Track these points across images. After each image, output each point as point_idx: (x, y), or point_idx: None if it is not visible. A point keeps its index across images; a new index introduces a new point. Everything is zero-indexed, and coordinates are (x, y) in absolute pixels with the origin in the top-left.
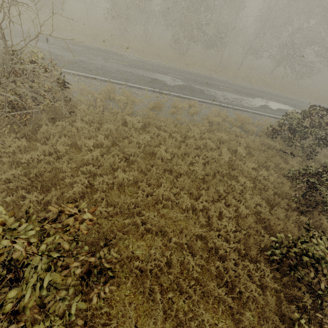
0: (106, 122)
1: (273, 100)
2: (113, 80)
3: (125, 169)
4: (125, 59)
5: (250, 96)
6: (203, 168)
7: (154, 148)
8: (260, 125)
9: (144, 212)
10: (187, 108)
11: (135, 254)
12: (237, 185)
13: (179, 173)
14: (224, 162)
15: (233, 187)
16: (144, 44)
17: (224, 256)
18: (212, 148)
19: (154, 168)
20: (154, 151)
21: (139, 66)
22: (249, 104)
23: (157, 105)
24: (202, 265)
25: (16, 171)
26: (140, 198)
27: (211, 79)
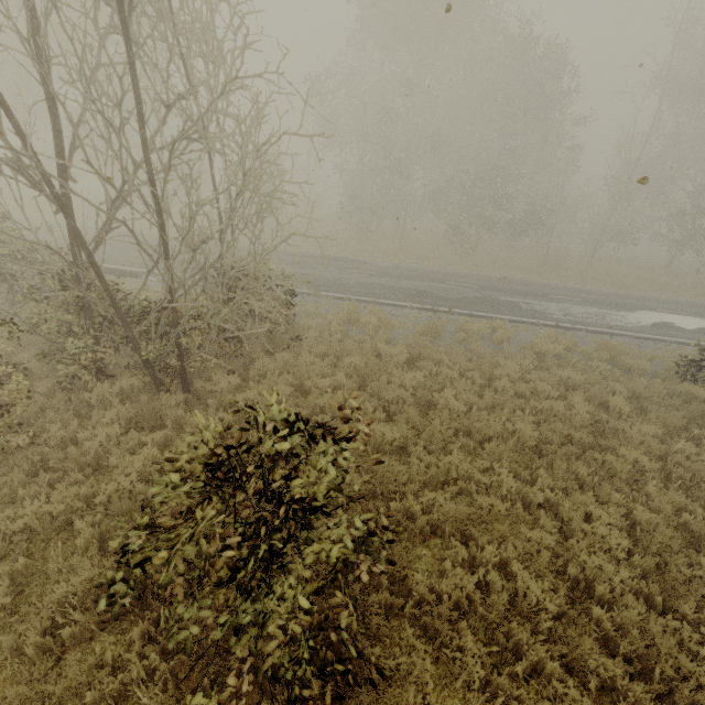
0: (347, 355)
1: (683, 313)
2: (353, 296)
3: (384, 425)
4: (370, 266)
5: (624, 308)
6: (534, 430)
7: (433, 394)
8: (659, 359)
9: (426, 490)
10: (488, 331)
11: (413, 569)
12: (617, 463)
13: (485, 439)
14: (581, 425)
15: (610, 468)
16: (398, 244)
17: (610, 603)
18: (551, 399)
19: (436, 422)
20: (431, 400)
21: (393, 274)
22: (624, 322)
23: (431, 328)
24: (558, 613)
25: (226, 416)
26: (415, 469)
27: (531, 285)
